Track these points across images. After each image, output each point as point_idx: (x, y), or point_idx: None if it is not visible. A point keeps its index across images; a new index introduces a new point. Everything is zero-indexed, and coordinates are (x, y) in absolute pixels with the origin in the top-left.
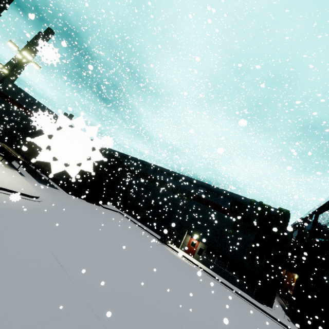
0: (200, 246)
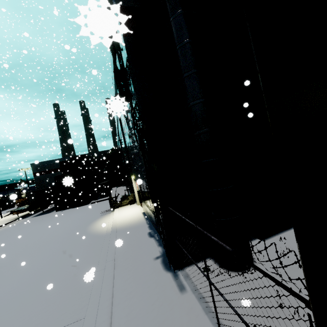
0: (138, 188)
